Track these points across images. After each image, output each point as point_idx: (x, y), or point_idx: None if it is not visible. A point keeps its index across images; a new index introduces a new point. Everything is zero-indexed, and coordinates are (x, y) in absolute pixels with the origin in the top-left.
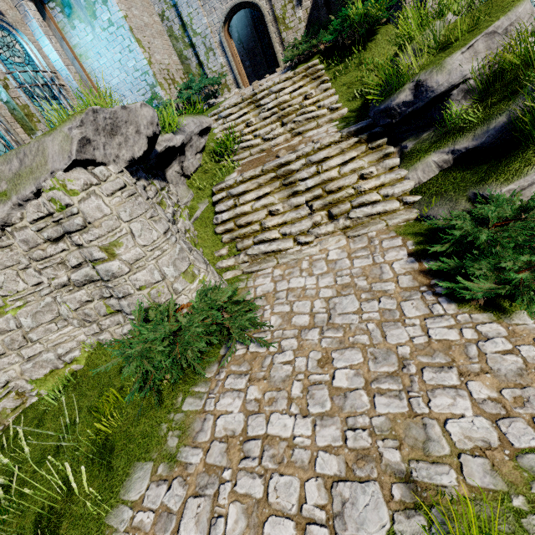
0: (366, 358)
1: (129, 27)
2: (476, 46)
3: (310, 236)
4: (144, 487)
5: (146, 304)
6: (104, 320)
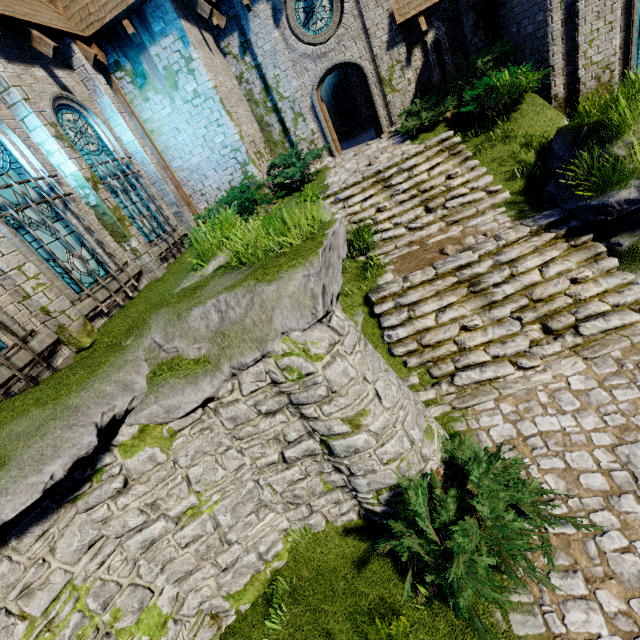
0: None
1: (220, 98)
2: None
3: (535, 360)
4: None
5: (394, 481)
6: (317, 500)
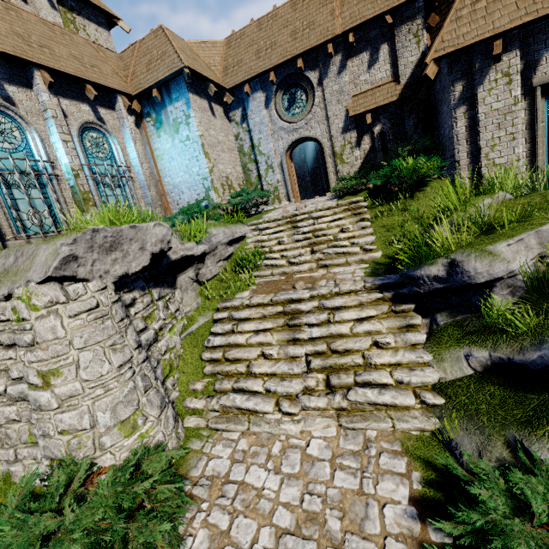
0: None
1: (202, 143)
2: (526, 240)
3: (295, 407)
4: None
5: (61, 454)
6: (23, 448)
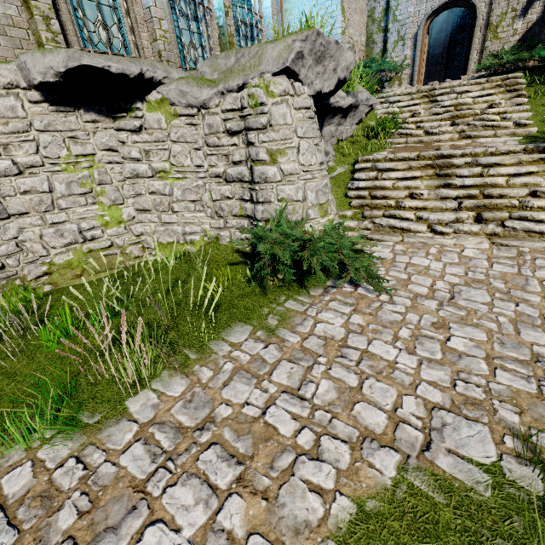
0: (491, 339)
1: None
2: None
3: (449, 228)
4: (243, 338)
5: None
6: (232, 220)
